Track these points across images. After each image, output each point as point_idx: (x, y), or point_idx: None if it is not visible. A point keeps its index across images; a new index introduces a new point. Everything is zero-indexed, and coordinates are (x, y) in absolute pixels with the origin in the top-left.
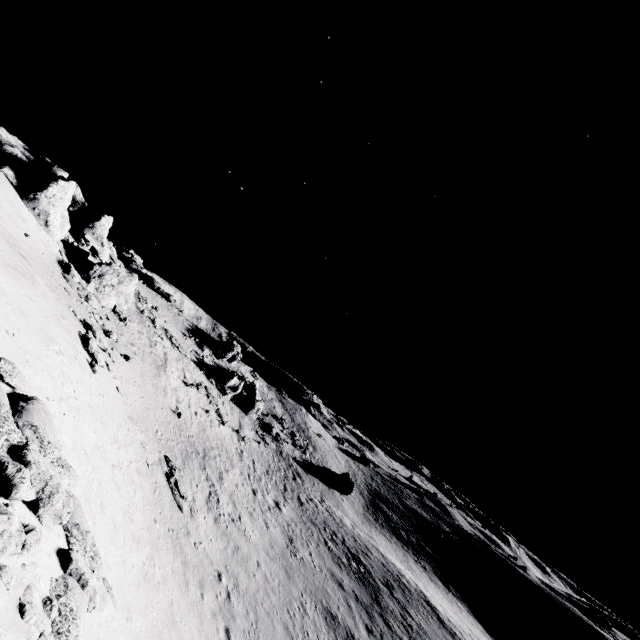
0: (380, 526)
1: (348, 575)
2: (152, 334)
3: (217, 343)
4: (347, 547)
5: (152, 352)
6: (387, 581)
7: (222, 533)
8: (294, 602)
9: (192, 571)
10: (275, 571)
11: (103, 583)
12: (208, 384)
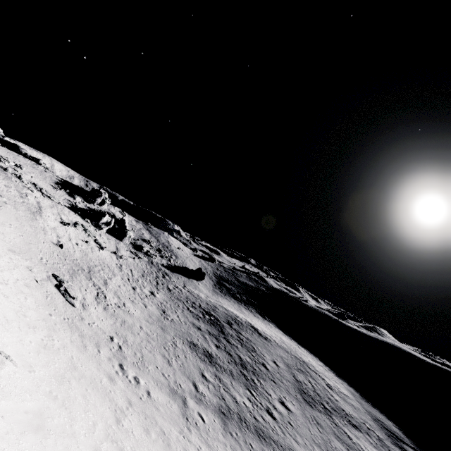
0: (224, 294)
1: (204, 323)
2: (21, 188)
3: (86, 192)
4: (202, 309)
5: (24, 202)
6: (228, 321)
7: (111, 315)
8: (168, 343)
9: (89, 339)
10: (154, 329)
11: (0, 354)
12: (84, 223)
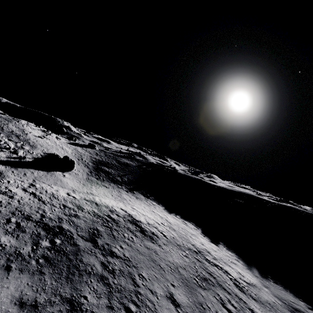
0: (101, 181)
1: (21, 273)
2: None
3: None
4: (44, 224)
5: None
6: (93, 232)
7: None
8: None
9: None
10: None
11: None
12: None
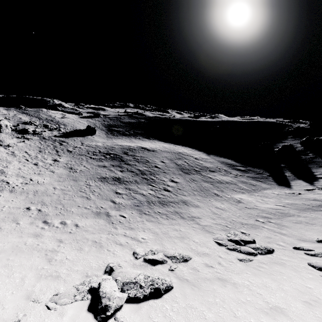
0: (116, 136)
1: (106, 161)
2: None
3: None
4: (102, 153)
5: None
6: (124, 152)
7: (20, 193)
8: (83, 187)
9: (2, 221)
10: (67, 184)
11: None
12: None
